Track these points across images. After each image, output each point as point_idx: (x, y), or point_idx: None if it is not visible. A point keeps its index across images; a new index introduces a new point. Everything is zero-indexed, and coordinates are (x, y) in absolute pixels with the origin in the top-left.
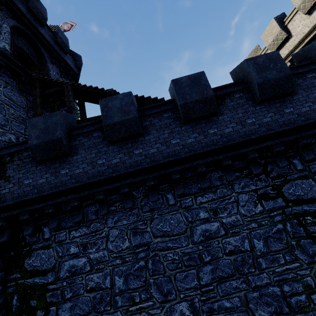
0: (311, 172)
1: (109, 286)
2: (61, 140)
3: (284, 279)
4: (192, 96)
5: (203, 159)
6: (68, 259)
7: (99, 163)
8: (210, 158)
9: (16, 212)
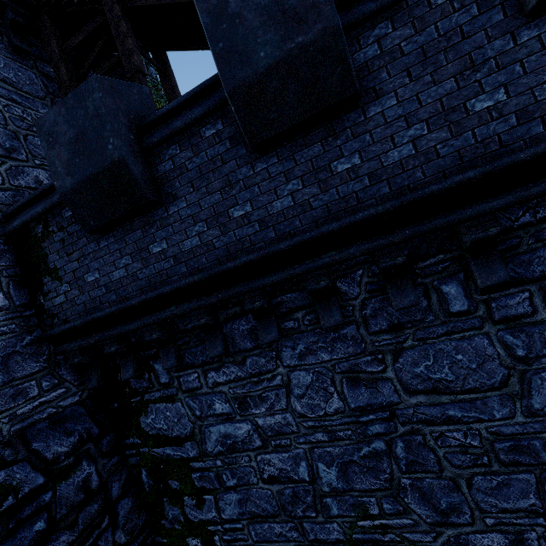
0: None
1: (307, 478)
2: (125, 167)
3: None
4: None
5: None
6: (214, 423)
7: (237, 216)
8: None
9: (92, 339)
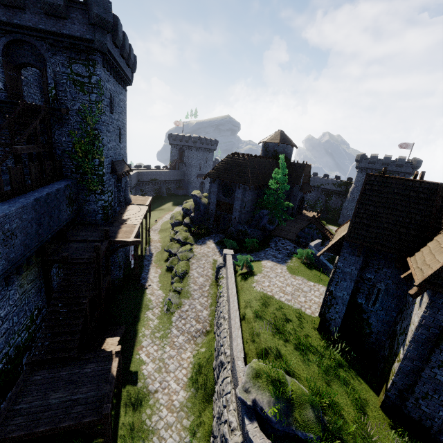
0: None
1: None
2: None
3: None
4: None
5: None
6: None
7: None
8: None
9: None
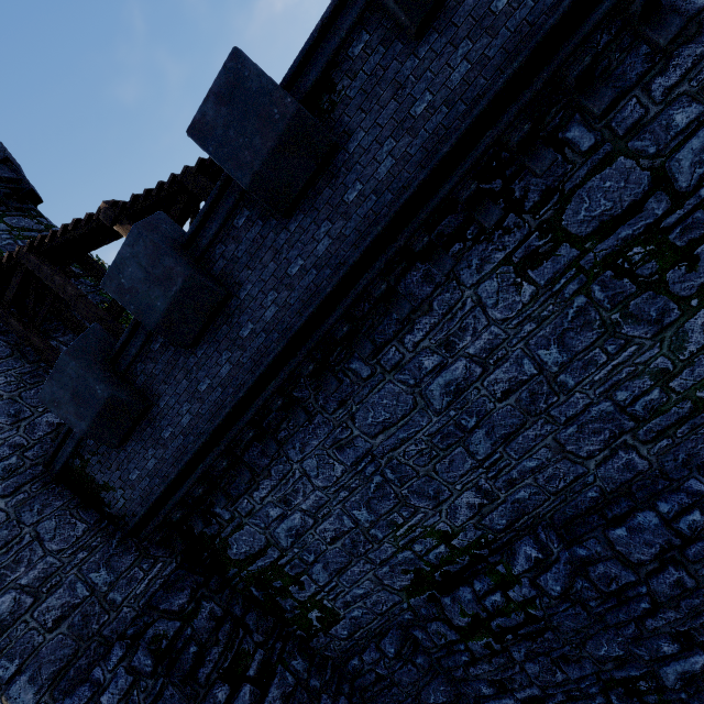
0: (618, 138)
1: (352, 525)
2: (116, 399)
3: (614, 385)
4: (256, 145)
5: (371, 266)
6: (277, 525)
7: (205, 389)
8: (383, 258)
9: (160, 517)
